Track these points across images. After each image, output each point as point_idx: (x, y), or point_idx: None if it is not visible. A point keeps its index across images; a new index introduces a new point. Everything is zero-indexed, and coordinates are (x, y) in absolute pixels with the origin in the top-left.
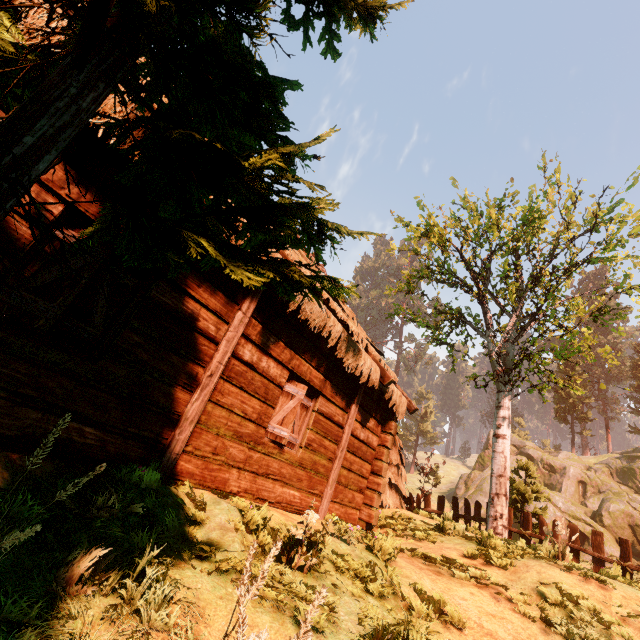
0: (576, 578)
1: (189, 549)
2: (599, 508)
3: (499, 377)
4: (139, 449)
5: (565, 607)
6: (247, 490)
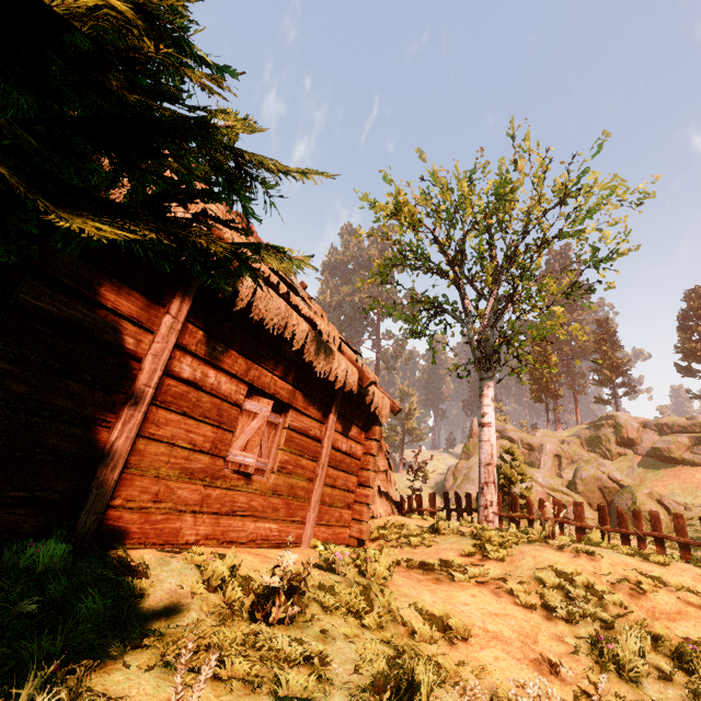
0: (568, 555)
1: (122, 638)
2: (573, 477)
3: (481, 365)
4: (35, 517)
5: (562, 588)
6: (209, 536)
